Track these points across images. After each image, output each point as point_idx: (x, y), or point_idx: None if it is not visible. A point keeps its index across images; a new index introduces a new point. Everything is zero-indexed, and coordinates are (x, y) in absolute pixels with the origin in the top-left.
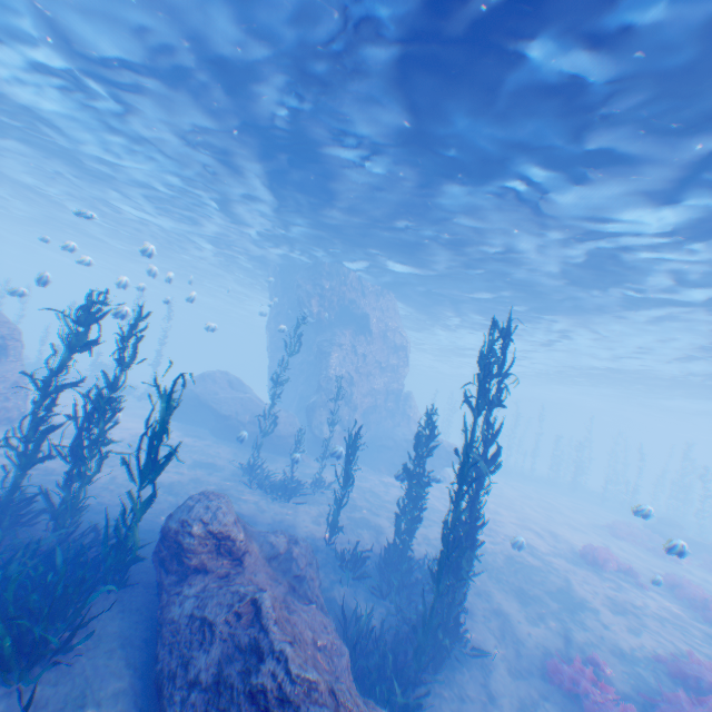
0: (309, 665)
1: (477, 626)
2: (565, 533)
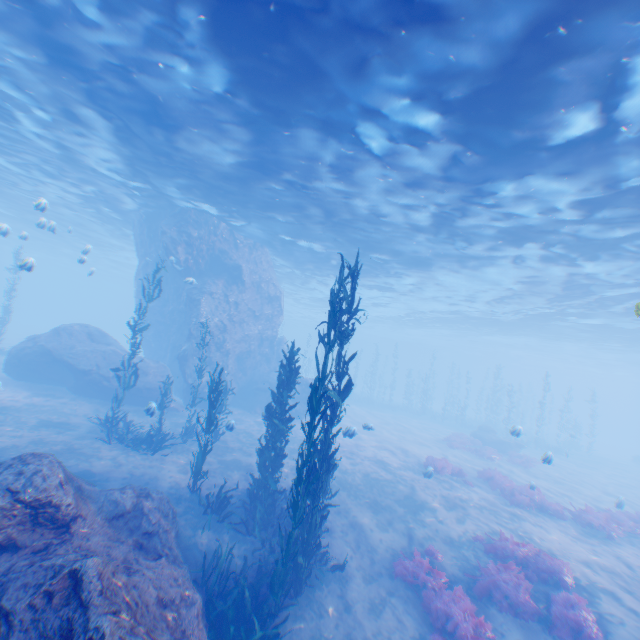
0: (135, 637)
1: (337, 543)
2: (413, 448)
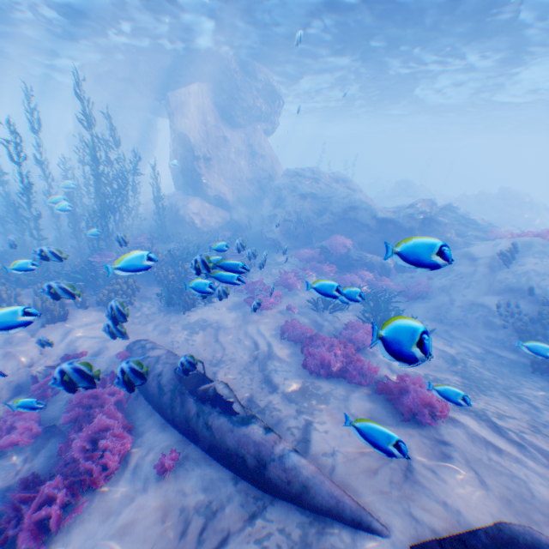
0: None
1: None
2: None
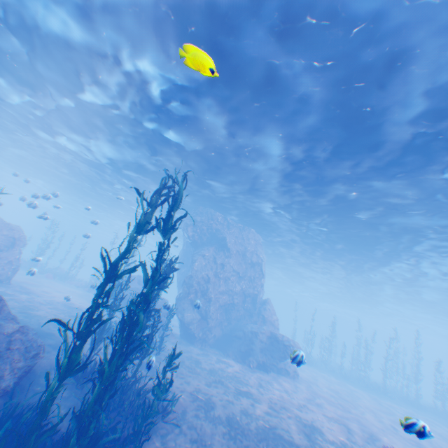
0: None
1: None
2: (394, 442)
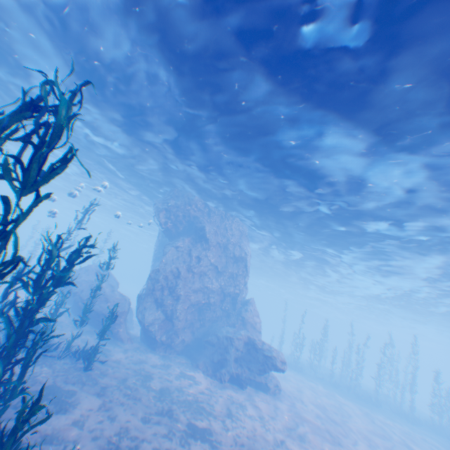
0: None
1: None
2: None
